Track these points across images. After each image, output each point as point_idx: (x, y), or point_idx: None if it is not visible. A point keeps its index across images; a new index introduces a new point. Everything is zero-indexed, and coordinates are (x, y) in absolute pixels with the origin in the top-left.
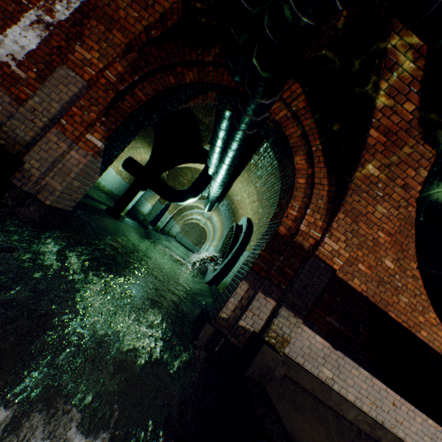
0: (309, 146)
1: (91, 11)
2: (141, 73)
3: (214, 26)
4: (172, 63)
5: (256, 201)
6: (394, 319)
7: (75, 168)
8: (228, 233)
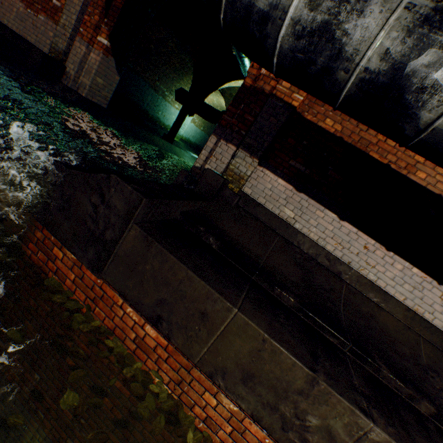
0: None
1: None
2: None
3: None
4: None
5: None
6: (377, 160)
7: (94, 66)
8: None
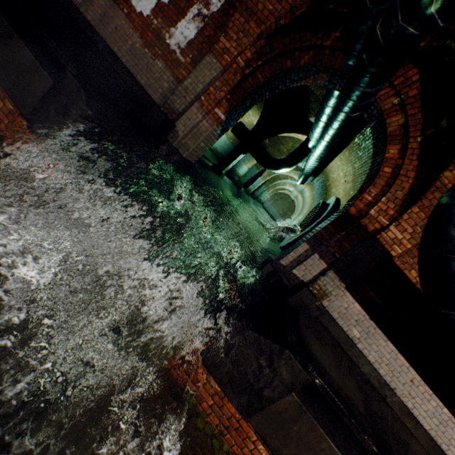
0: (406, 136)
1: (236, 1)
2: (264, 59)
3: (339, 10)
4: (291, 49)
5: (350, 182)
6: None
7: (204, 134)
8: (313, 209)
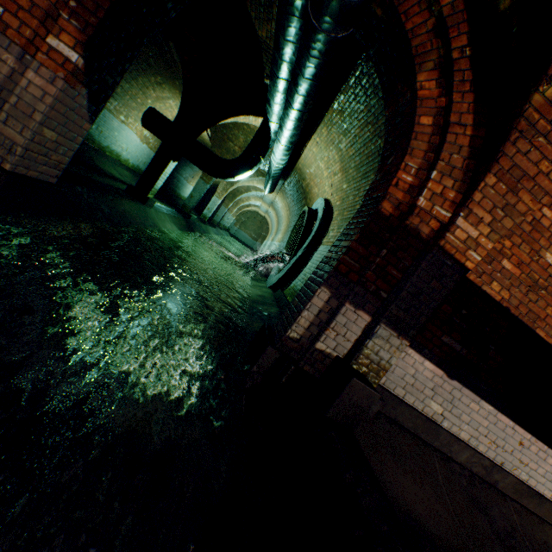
0: (446, 50)
1: None
2: None
3: None
4: None
5: (339, 172)
6: (543, 339)
7: (40, 105)
8: (297, 222)
